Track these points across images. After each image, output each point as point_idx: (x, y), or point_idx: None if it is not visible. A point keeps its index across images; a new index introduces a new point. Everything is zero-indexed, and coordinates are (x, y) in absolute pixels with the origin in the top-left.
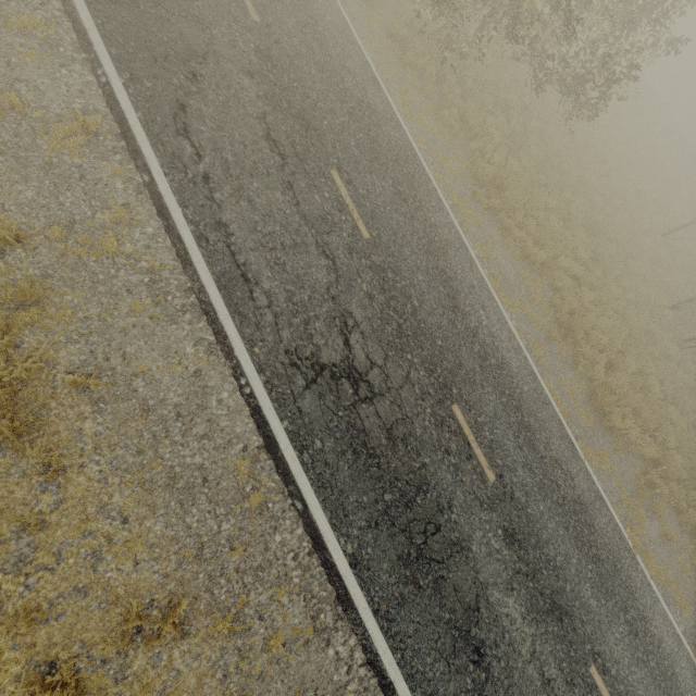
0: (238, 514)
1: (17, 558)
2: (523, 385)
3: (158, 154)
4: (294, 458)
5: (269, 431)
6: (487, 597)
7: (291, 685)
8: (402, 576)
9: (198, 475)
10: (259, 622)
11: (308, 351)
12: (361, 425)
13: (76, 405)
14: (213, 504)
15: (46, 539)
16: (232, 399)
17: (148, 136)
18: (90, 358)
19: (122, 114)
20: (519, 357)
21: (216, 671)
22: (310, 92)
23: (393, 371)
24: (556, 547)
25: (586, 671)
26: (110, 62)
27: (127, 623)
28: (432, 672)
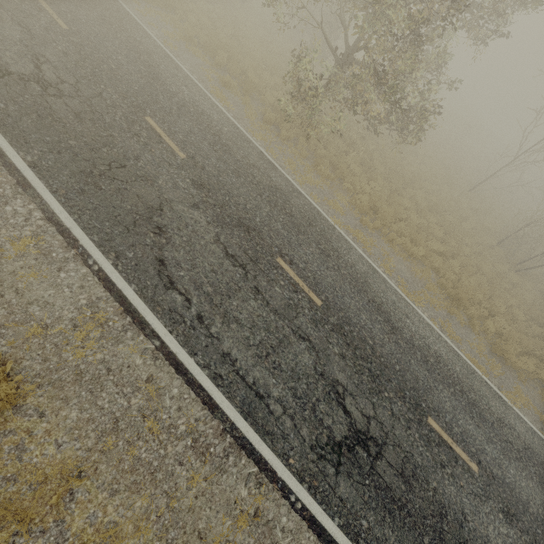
0: None
1: None
2: (455, 367)
3: (159, 316)
4: None
5: (328, 536)
6: None
7: None
8: None
9: None
10: None
11: (325, 437)
12: (384, 483)
13: None
14: None
15: None
16: (290, 521)
17: (146, 303)
18: None
19: (120, 293)
20: (442, 344)
21: None
22: (238, 199)
23: (382, 415)
24: (534, 501)
25: None
26: (96, 249)
27: None
28: None
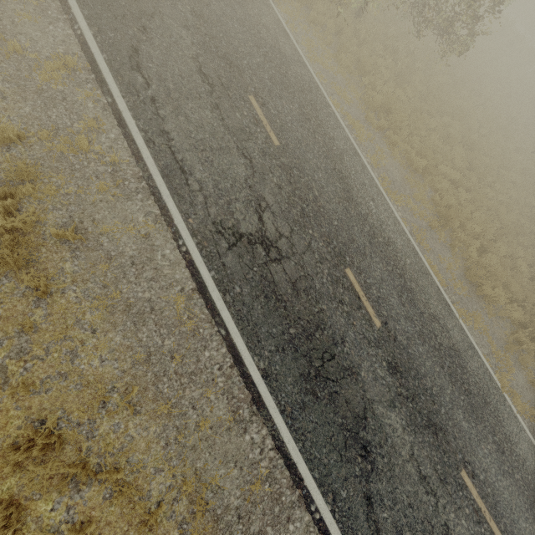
0: (177, 335)
1: (19, 349)
2: (406, 259)
3: (118, 83)
4: (219, 298)
5: (200, 278)
6: (373, 410)
7: (217, 457)
8: (304, 388)
9: (147, 306)
10: (192, 410)
11: (230, 223)
12: (271, 278)
13: (60, 251)
14: (158, 326)
15: (38, 339)
16: (172, 255)
17: (111, 70)
18: (69, 221)
19: (92, 56)
20: (403, 238)
21: (160, 440)
22: (233, 41)
23: (297, 241)
24: (432, 380)
25: (458, 474)
26: (83, 20)
27: (95, 399)
28: (327, 459)
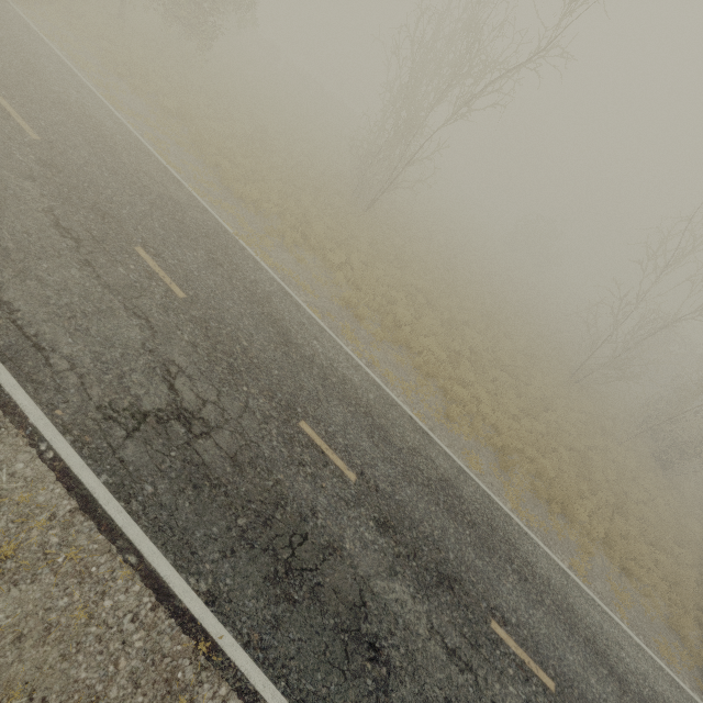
0: None
1: None
2: (117, 135)
3: None
4: None
5: None
6: None
7: None
8: None
9: None
10: None
11: None
12: None
13: None
14: None
15: None
16: None
17: None
18: None
19: None
20: (120, 126)
21: None
22: None
23: None
24: (118, 194)
25: (129, 246)
26: None
27: None
28: None
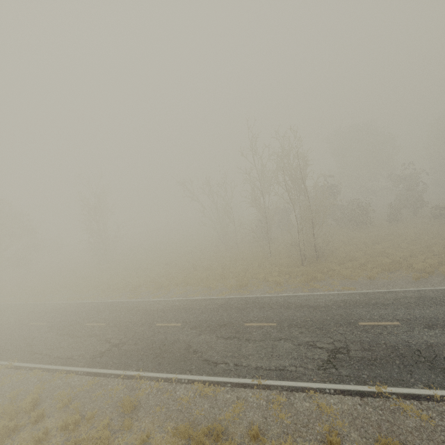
0: None
1: None
2: None
3: None
4: None
5: None
6: None
7: None
8: None
9: None
10: None
11: None
12: None
13: None
14: None
15: None
16: None
17: None
18: None
19: None
20: None
21: None
22: None
23: None
24: None
25: None
26: None
27: None
28: None
